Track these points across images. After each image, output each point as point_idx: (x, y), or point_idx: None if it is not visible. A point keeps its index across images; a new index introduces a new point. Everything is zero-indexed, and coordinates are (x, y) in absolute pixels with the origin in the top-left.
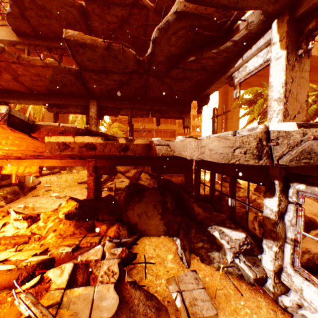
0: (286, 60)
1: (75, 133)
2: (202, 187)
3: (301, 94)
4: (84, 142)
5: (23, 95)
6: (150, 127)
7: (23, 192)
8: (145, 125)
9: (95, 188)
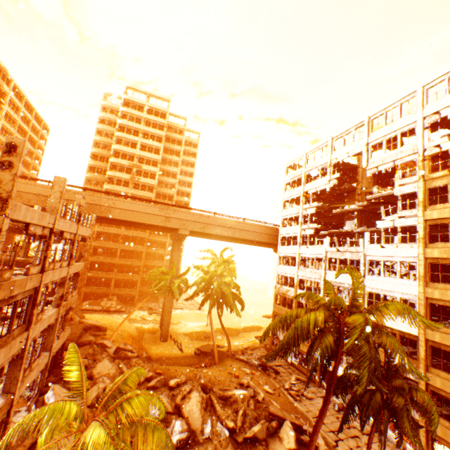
0: (48, 328)
1: None
2: (93, 346)
3: (52, 337)
4: None
5: None
6: (112, 261)
7: None
8: (107, 258)
9: None
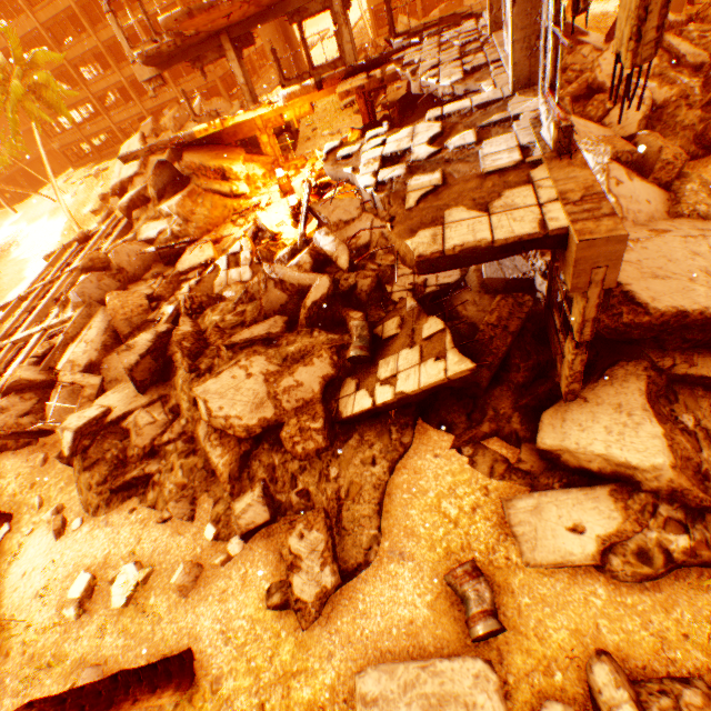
0: None
1: (346, 76)
2: None
3: None
4: (357, 87)
5: (261, 16)
6: None
7: (294, 139)
8: None
9: (368, 113)
